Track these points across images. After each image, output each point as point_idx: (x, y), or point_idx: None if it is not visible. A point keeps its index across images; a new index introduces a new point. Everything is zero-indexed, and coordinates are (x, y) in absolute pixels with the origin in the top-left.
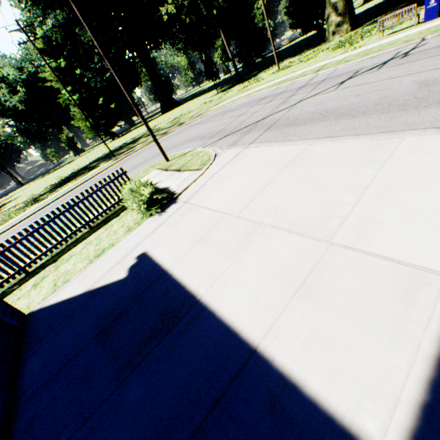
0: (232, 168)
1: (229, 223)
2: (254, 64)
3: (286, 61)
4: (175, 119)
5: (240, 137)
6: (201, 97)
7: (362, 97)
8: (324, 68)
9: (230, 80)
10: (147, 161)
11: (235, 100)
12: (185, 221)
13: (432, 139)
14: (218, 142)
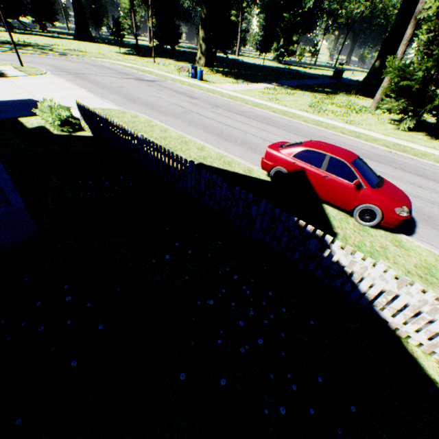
0: (40, 79)
1: (15, 86)
2: (165, 50)
3: (171, 61)
4: (71, 50)
5: (66, 75)
6: (114, 47)
7: (111, 83)
8: (145, 72)
9: (146, 50)
10: (14, 61)
11: (105, 62)
12: (1, 82)
13: (83, 91)
14: (56, 72)
